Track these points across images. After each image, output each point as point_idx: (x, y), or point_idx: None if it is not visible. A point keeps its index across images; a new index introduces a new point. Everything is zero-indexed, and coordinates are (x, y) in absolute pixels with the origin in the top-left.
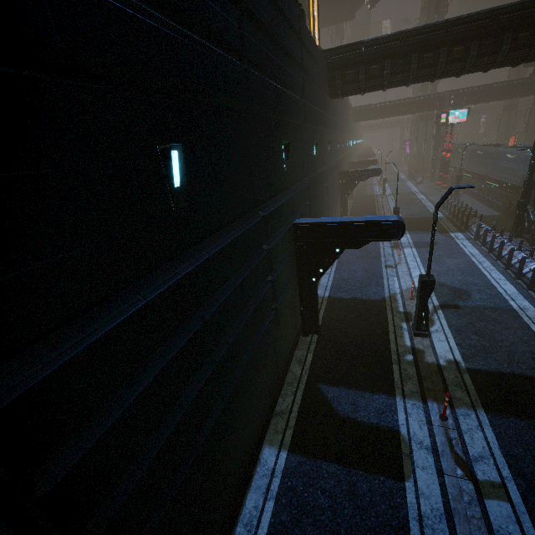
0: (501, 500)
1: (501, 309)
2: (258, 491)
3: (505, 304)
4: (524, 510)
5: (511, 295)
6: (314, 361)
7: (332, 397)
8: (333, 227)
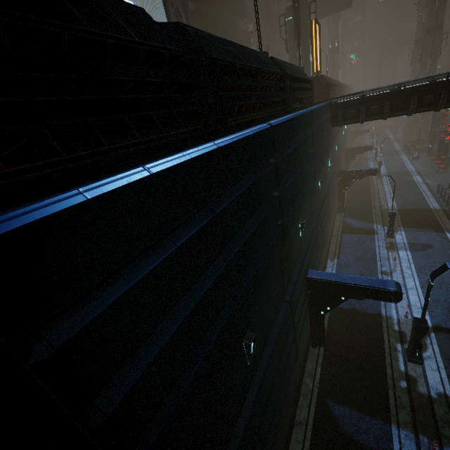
0: None
1: None
2: None
3: None
4: None
5: None
6: (322, 376)
7: (338, 415)
8: (340, 285)
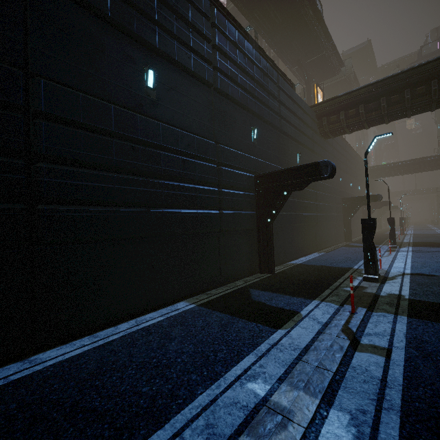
0: (377, 354)
1: None
2: (159, 313)
3: None
4: (401, 364)
5: None
6: (257, 281)
7: (255, 293)
8: (281, 174)
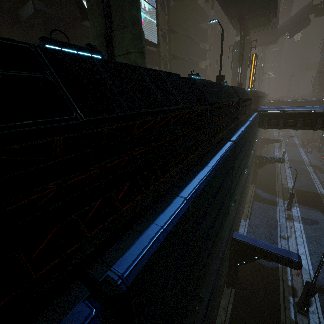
0: None
1: None
2: None
3: None
4: None
5: None
6: (233, 312)
7: None
8: (256, 248)
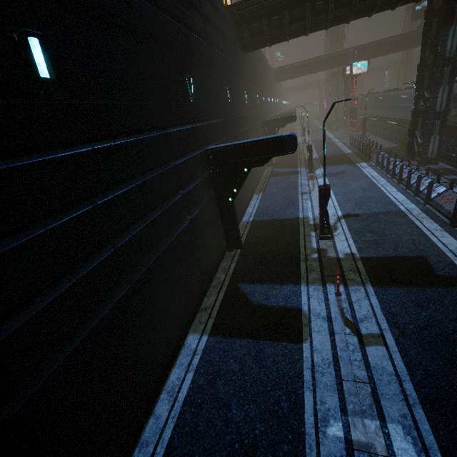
0: (379, 345)
1: (392, 212)
2: (181, 367)
3: (395, 209)
4: (396, 350)
5: (401, 202)
6: (236, 268)
7: (248, 292)
8: (239, 149)
